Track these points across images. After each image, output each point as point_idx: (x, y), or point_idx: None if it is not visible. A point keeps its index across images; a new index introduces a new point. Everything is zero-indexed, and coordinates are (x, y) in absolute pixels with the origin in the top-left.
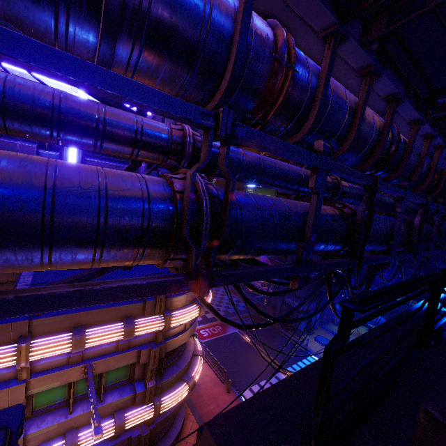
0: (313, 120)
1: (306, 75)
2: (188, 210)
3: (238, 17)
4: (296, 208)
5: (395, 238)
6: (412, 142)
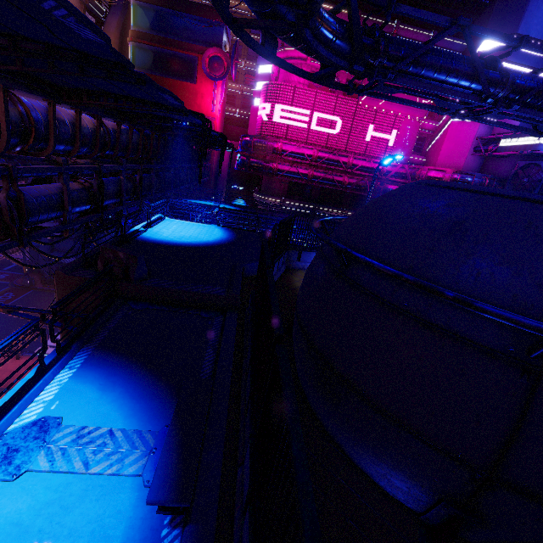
0: (53, 148)
1: (41, 125)
2: (8, 212)
3: (2, 117)
4: (55, 193)
5: (123, 195)
6: (119, 135)
